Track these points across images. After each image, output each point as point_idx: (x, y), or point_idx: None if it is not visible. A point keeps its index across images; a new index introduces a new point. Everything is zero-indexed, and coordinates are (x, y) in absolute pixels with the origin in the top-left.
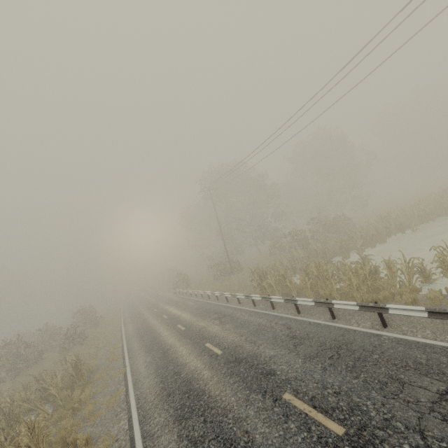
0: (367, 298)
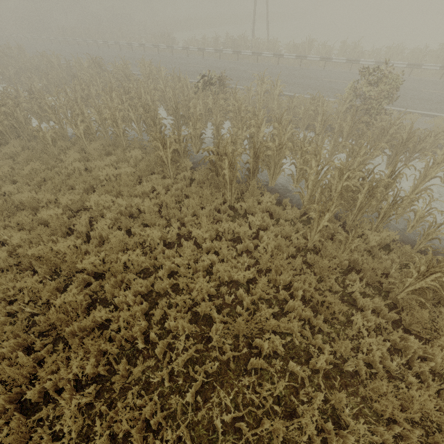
0: (100, 44)
